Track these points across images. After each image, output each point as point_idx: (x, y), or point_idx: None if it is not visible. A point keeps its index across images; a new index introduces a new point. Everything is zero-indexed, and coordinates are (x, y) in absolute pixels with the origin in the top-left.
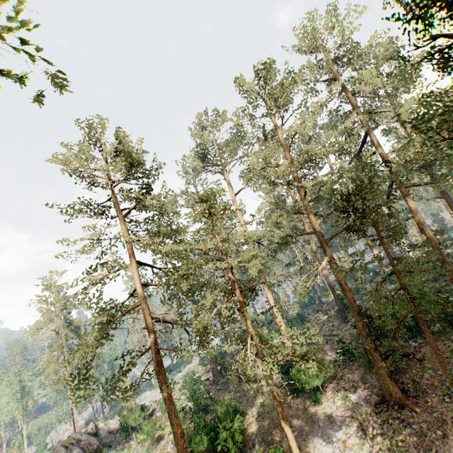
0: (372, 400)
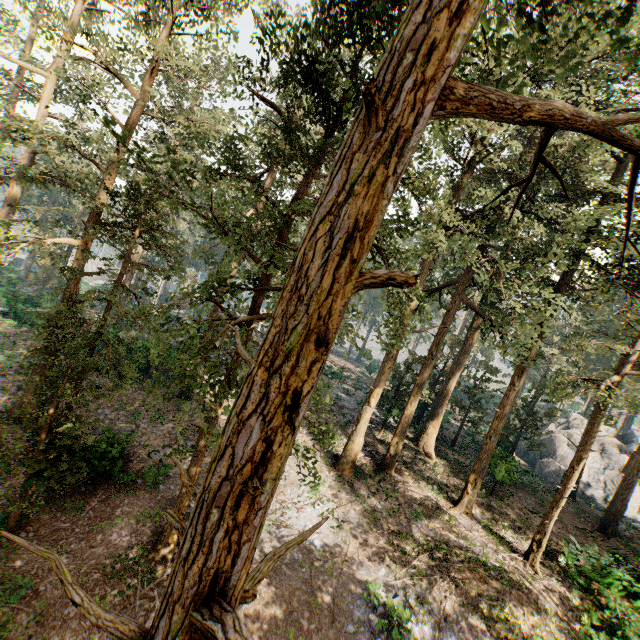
0: (2, 407)
